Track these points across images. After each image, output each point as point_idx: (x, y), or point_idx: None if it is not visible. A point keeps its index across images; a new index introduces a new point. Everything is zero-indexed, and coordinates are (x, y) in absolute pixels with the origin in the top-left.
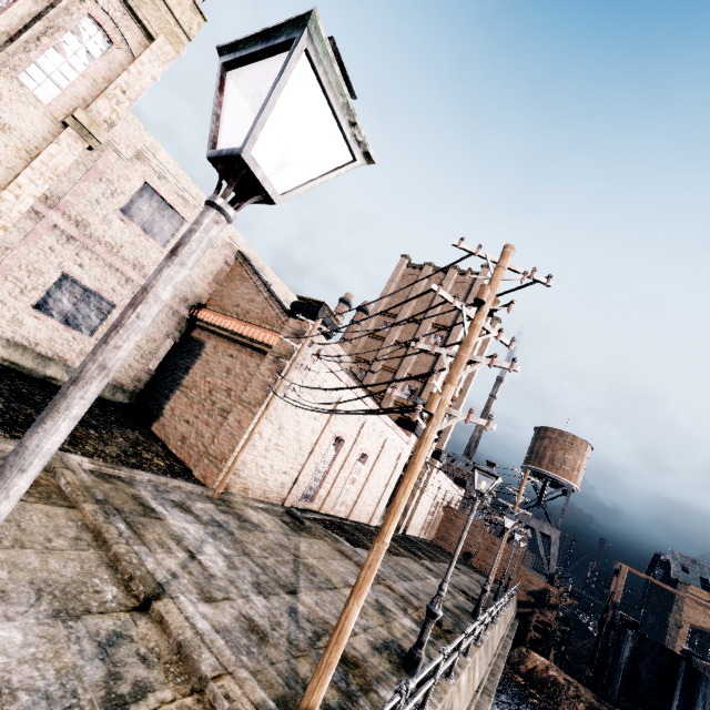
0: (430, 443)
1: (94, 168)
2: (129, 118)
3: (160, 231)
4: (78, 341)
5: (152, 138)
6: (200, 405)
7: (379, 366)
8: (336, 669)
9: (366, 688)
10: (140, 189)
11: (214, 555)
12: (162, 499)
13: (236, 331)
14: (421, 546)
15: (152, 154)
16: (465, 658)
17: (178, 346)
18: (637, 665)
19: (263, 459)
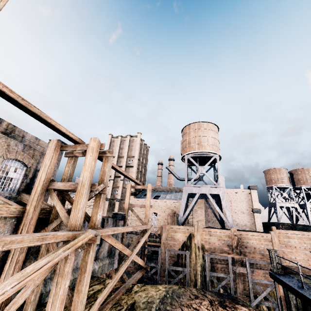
0: None
1: None
2: None
3: None
4: None
5: None
6: None
7: None
8: None
9: None
10: None
11: None
12: None
13: None
14: None
15: None
16: None
17: None
18: None
19: None
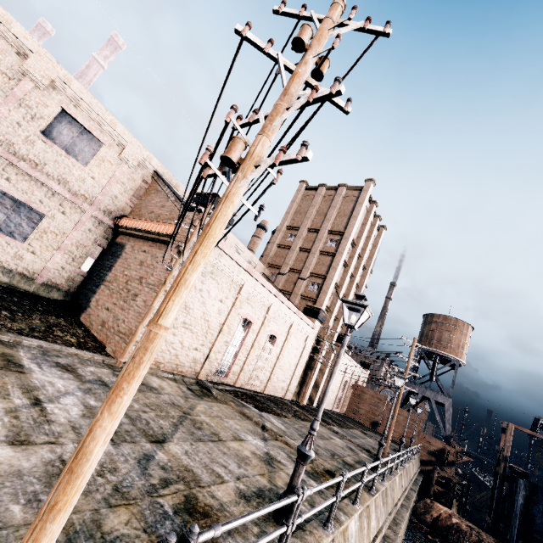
0: (233, 201)
1: (13, 94)
2: (41, 52)
3: (80, 152)
4: (11, 245)
5: (64, 70)
6: (118, 294)
7: (287, 269)
8: (171, 520)
9: (207, 542)
10: (59, 115)
11: (72, 405)
12: (43, 360)
13: (147, 229)
14: (332, 416)
15: (66, 85)
16: (354, 506)
17: (105, 251)
18: (531, 511)
19: (172, 336)
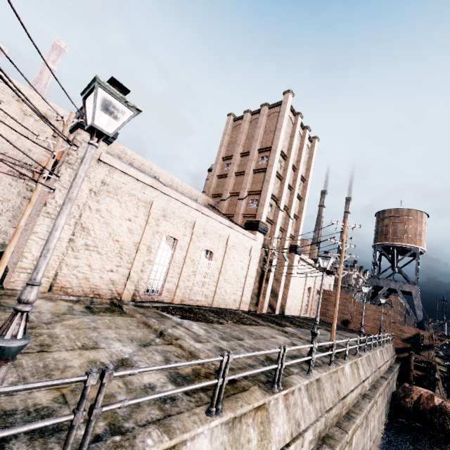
0: None
1: None
2: None
3: None
4: None
5: None
6: None
7: (227, 194)
8: None
9: None
10: None
11: None
12: None
13: (44, 165)
14: (294, 320)
15: None
16: (207, 415)
17: None
18: None
19: (73, 260)
